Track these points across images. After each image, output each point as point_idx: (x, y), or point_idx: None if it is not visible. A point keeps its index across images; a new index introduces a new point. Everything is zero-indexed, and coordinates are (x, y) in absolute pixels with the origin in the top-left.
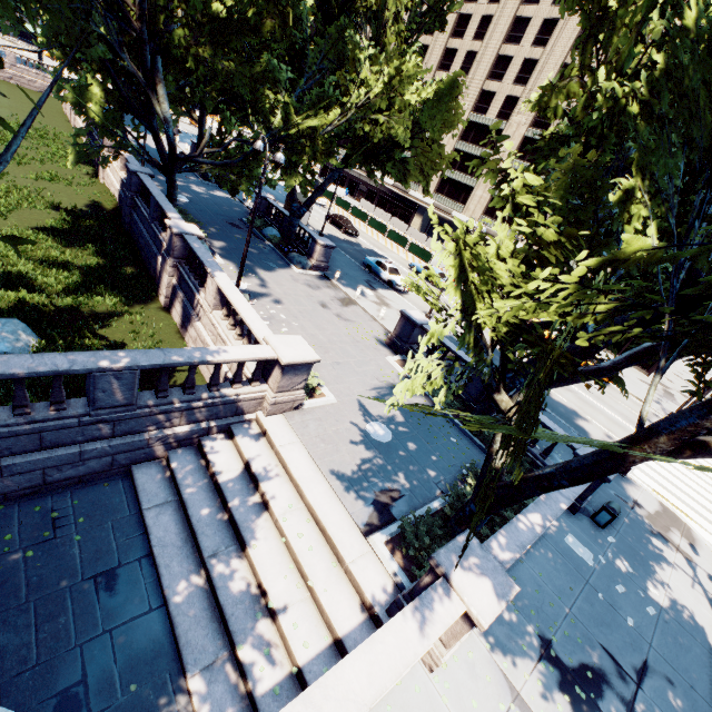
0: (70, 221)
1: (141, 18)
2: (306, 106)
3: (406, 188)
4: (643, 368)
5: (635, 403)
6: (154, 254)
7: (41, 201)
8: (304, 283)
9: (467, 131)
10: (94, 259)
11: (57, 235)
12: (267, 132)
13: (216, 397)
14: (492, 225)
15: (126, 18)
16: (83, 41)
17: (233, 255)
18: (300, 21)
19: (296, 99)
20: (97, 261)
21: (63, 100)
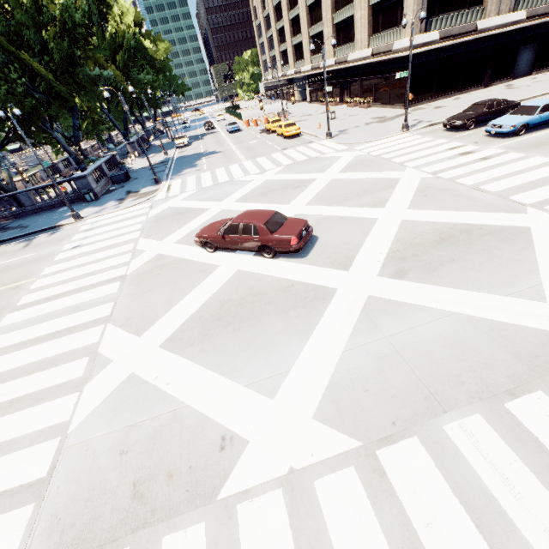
0: None
1: None
2: None
3: None
4: (401, 104)
5: (302, 141)
6: None
7: None
8: None
9: (290, 2)
10: None
11: None
12: None
13: (4, 199)
14: (316, 60)
15: None
16: None
17: None
18: None
19: None
20: None
21: None
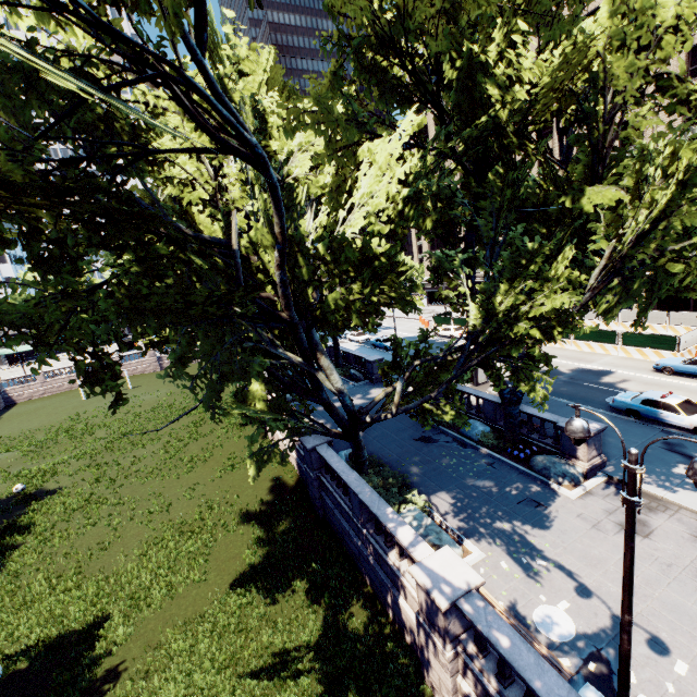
0: (264, 535)
1: (288, 305)
2: (504, 280)
3: (693, 297)
4: None
5: None
6: (385, 586)
7: (231, 515)
8: (612, 525)
9: None
10: (310, 617)
11: (258, 581)
12: (467, 340)
13: None
14: None
15: (273, 316)
16: (242, 379)
17: (475, 518)
18: (452, 194)
19: (488, 280)
20: (315, 617)
21: (230, 415)
